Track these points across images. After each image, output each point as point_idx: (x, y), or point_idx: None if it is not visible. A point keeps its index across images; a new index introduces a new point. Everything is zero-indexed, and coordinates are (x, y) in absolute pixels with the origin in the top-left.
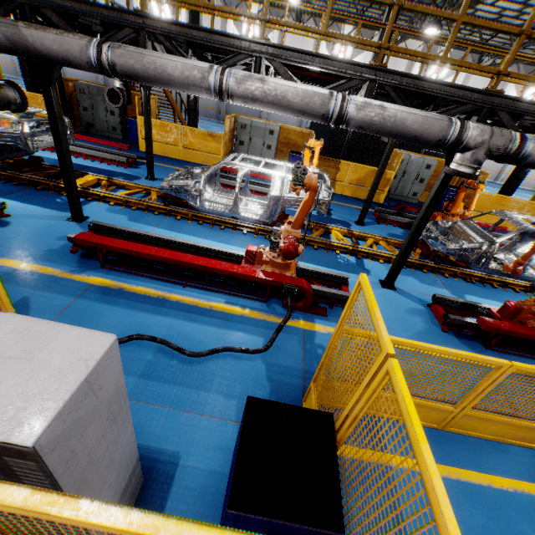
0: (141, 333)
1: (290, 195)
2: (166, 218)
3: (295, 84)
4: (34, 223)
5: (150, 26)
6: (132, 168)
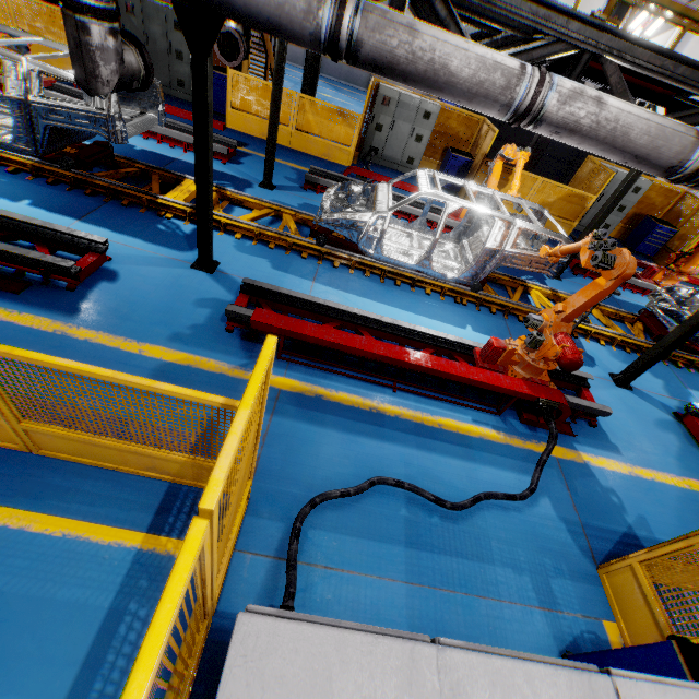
0: (377, 472)
1: (514, 249)
2: (320, 264)
3: (646, 112)
4: (150, 274)
5: None
6: (232, 163)
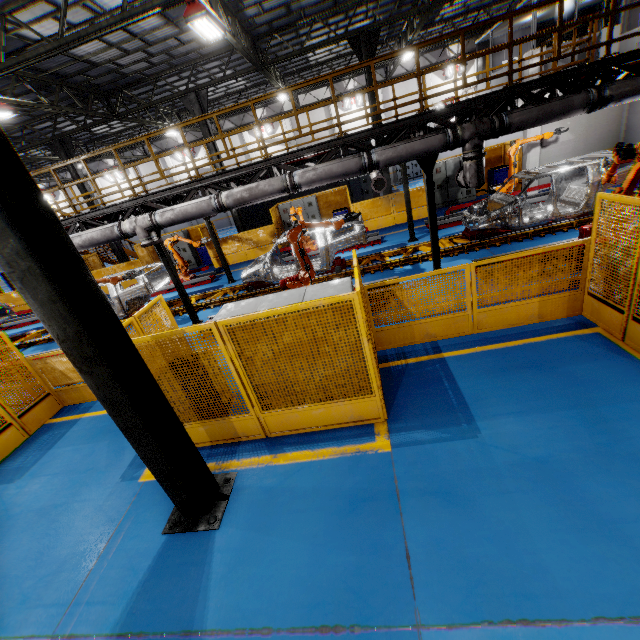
0: None
1: (122, 292)
2: None
3: None
4: None
5: None
6: None
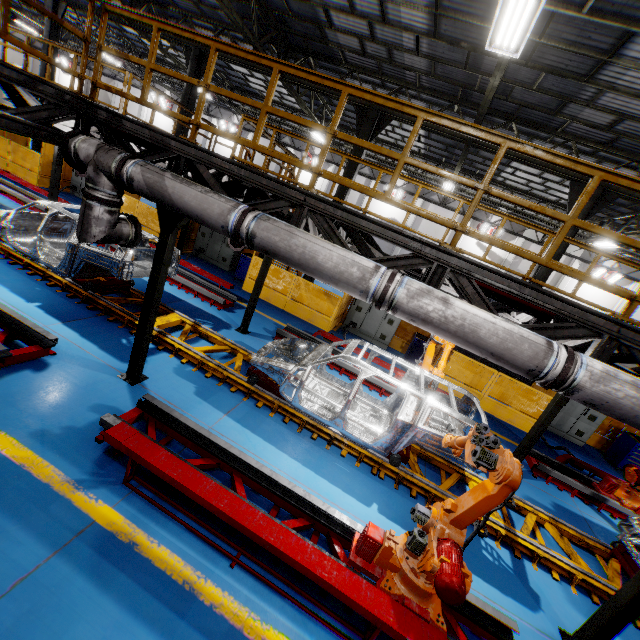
0: None
1: (427, 427)
2: (244, 401)
3: (493, 317)
4: (77, 373)
5: (311, 204)
6: (226, 311)
